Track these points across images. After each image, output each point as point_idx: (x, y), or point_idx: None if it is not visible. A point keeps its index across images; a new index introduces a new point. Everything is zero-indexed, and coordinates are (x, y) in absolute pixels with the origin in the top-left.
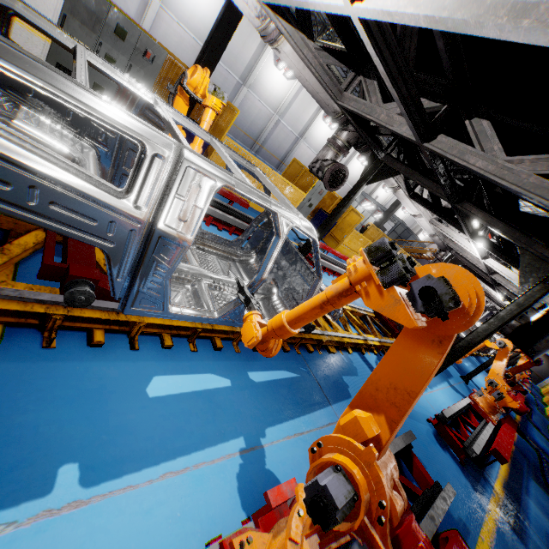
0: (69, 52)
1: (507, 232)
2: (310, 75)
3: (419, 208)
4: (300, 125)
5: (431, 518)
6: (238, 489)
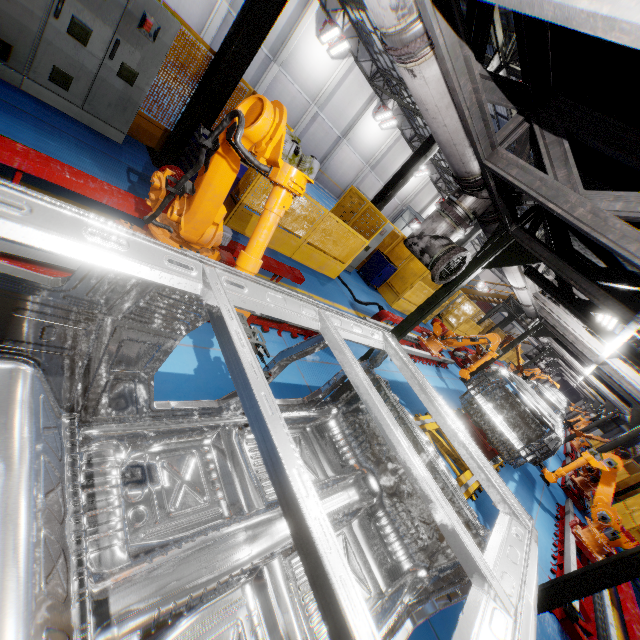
0: (2, 10)
1: None
2: (453, 118)
3: (529, 282)
4: (344, 121)
5: None
6: None
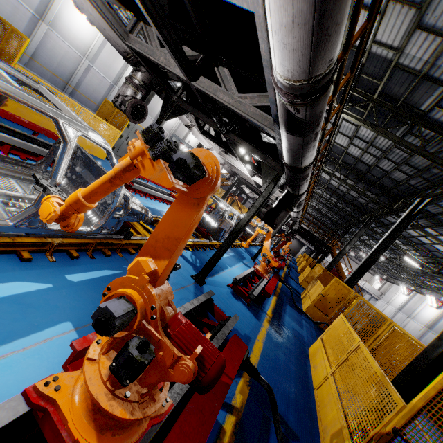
0: None
1: (254, 152)
2: (93, 10)
3: (210, 142)
4: (113, 73)
5: (221, 334)
6: (56, 362)
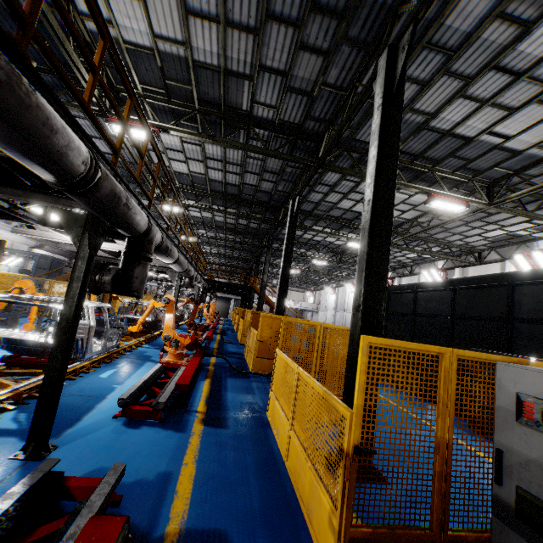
0: None
1: (31, 197)
2: None
3: None
4: None
5: (68, 539)
6: None
